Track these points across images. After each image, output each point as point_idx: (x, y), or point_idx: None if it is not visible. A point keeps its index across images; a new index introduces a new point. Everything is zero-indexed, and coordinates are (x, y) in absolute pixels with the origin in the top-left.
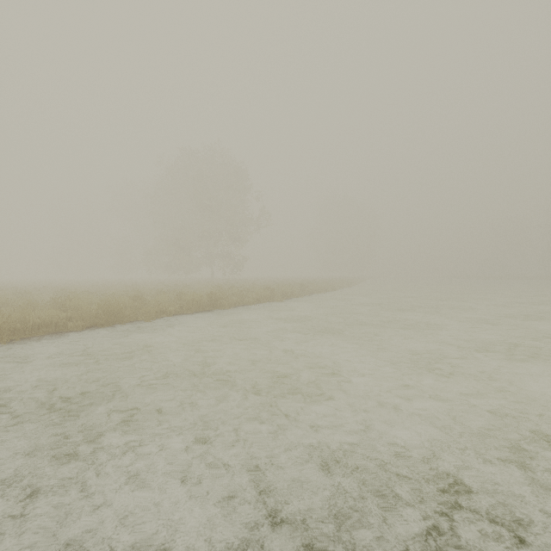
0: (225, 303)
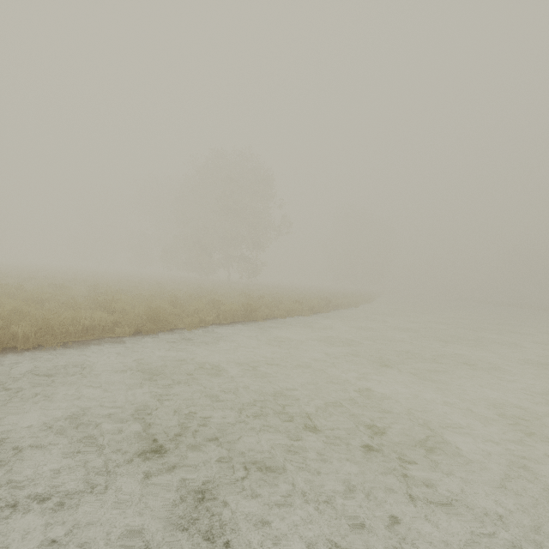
0: (259, 315)
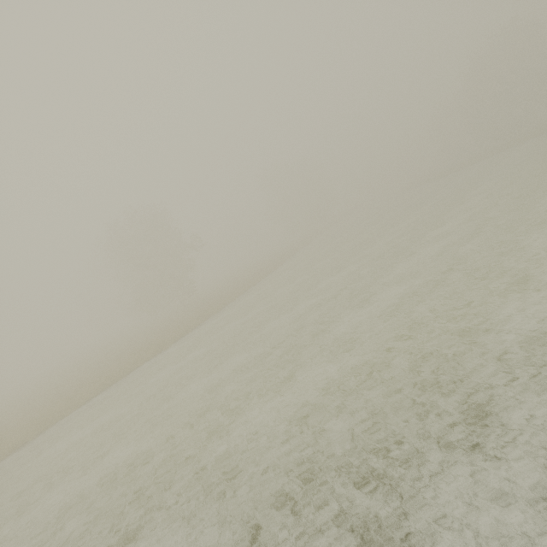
0: (119, 376)
